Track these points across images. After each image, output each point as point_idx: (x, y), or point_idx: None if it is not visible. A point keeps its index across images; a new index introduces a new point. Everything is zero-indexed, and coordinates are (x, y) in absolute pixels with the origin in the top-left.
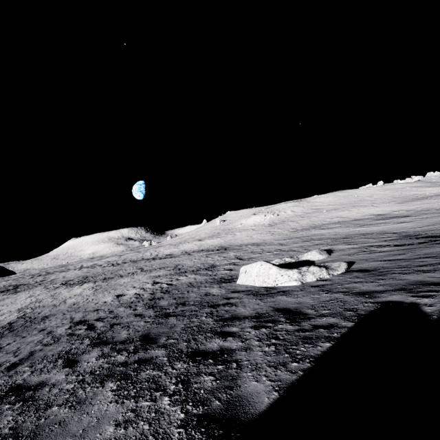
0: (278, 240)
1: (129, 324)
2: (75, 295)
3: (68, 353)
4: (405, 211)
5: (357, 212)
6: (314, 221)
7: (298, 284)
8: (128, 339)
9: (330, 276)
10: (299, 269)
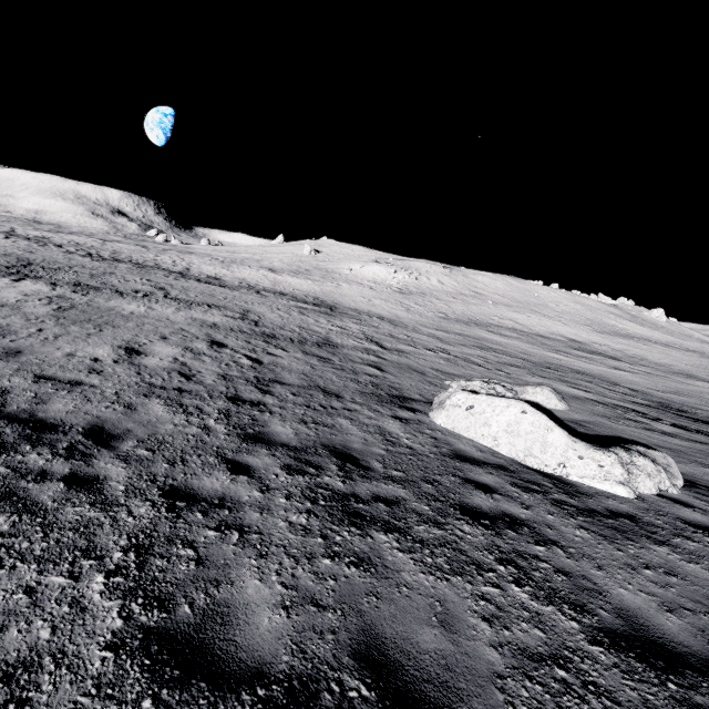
0: (424, 326)
1: (239, 522)
2: (4, 307)
3: (23, 706)
4: (611, 349)
5: (540, 324)
6: (474, 312)
7: (631, 496)
8: (313, 668)
9: (678, 491)
10: (617, 455)
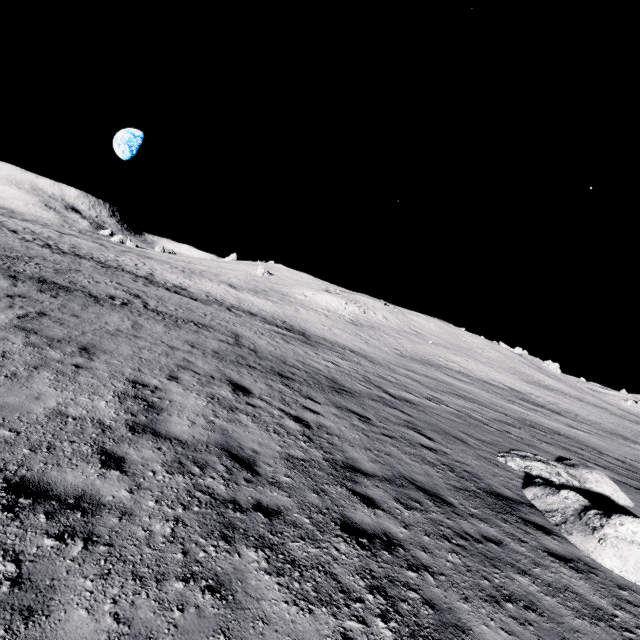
0: (392, 363)
1: None
2: None
3: None
4: (547, 401)
5: (479, 369)
6: (422, 351)
7: None
8: None
9: None
10: None
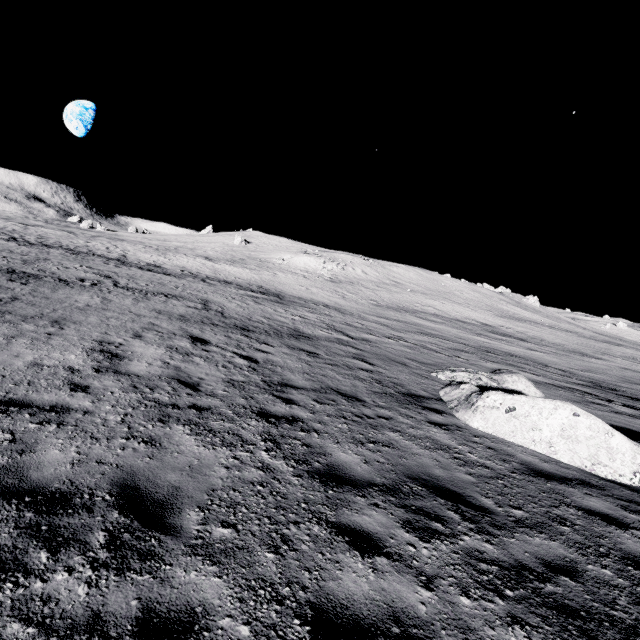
0: (365, 313)
1: None
2: None
3: None
4: (516, 331)
5: (454, 309)
6: (399, 299)
7: None
8: None
9: None
10: None
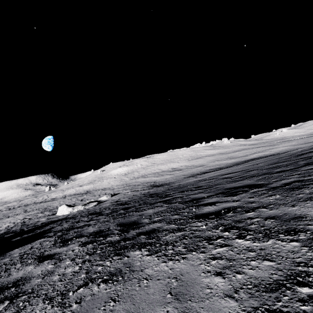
0: (117, 186)
1: None
2: None
3: None
4: (184, 166)
5: (168, 166)
6: (147, 171)
7: (69, 213)
8: None
9: (83, 209)
10: (74, 207)
